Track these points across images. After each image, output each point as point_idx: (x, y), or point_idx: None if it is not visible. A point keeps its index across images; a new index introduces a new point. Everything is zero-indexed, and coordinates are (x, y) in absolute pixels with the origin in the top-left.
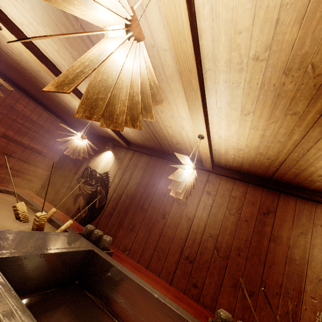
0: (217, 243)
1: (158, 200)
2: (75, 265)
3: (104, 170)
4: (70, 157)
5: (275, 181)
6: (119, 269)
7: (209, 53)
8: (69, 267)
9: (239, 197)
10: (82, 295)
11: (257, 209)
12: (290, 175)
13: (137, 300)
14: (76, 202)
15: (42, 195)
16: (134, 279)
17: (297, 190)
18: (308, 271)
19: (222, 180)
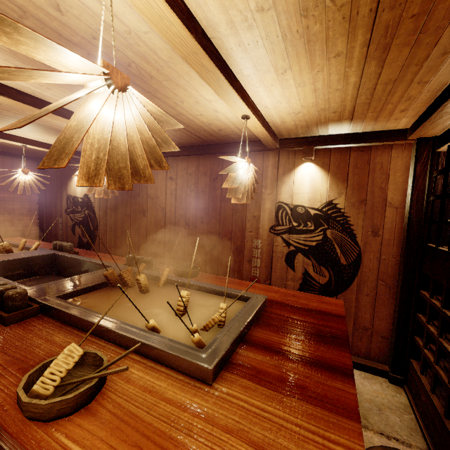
0: (186, 220)
1: (136, 202)
2: (43, 264)
3: (83, 193)
4: (49, 192)
5: (215, 145)
6: (70, 256)
7: (16, 85)
8: (38, 266)
9: (194, 172)
10: (55, 277)
11: (209, 178)
12: (211, 137)
13: (82, 267)
14: (75, 233)
15: (45, 239)
16: (78, 258)
17: (231, 147)
18: (247, 214)
19: (178, 161)
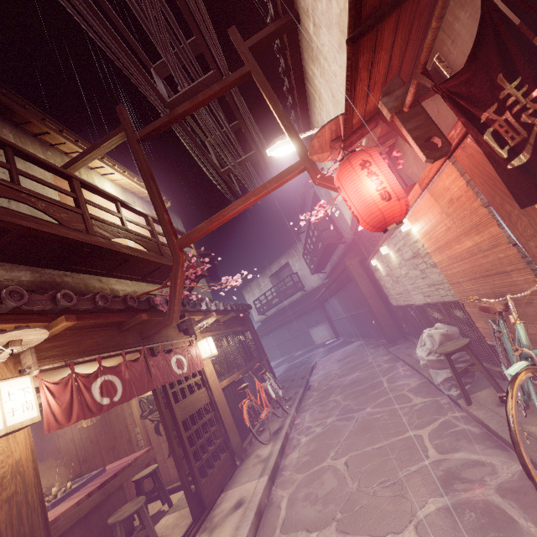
0: (91, 439)
1: (50, 446)
2: None
3: None
4: None
5: None
6: None
7: None
8: None
9: None
10: None
11: None
12: None
13: None
14: None
15: None
16: None
17: None
18: (126, 414)
19: None
